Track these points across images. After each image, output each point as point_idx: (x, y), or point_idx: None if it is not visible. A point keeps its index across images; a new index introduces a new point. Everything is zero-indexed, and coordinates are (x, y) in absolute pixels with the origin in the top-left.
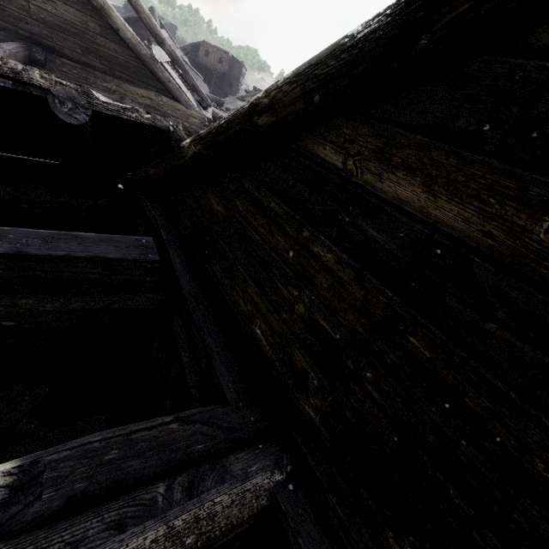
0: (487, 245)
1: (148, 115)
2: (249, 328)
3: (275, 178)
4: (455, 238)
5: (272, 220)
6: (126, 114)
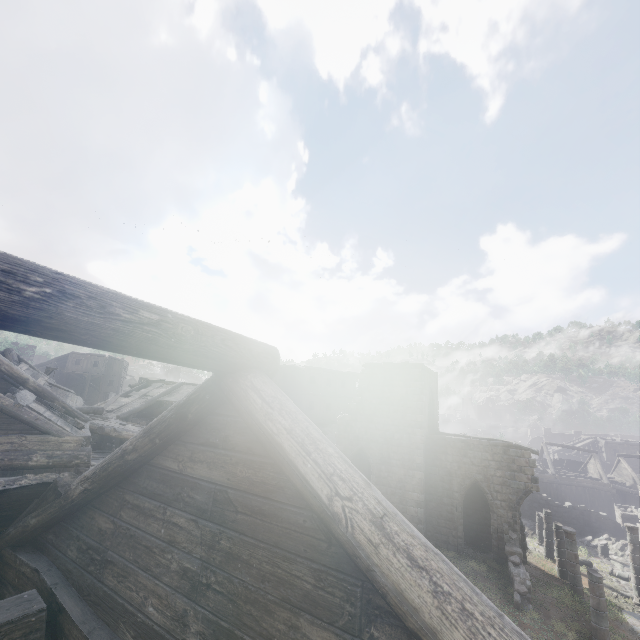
0: (229, 484)
1: (36, 476)
2: (144, 612)
3: (146, 486)
4: (221, 485)
5: (148, 515)
6: (16, 483)
